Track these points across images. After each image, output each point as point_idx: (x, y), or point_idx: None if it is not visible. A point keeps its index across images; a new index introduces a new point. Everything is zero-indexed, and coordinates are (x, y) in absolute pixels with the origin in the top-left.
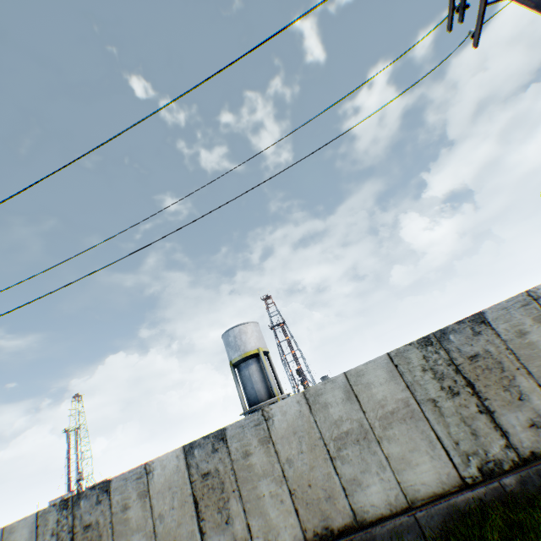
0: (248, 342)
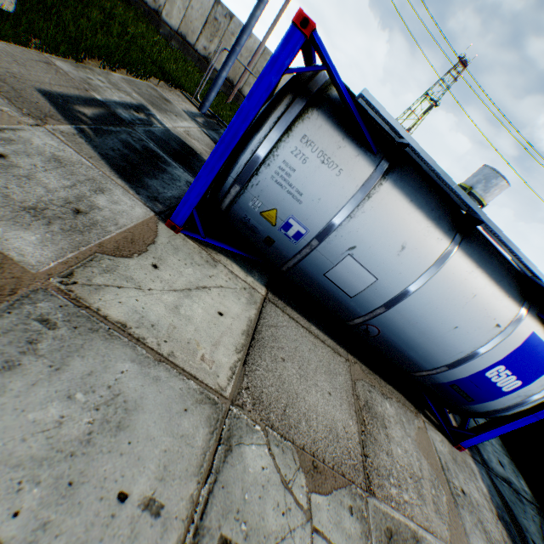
0: (492, 196)
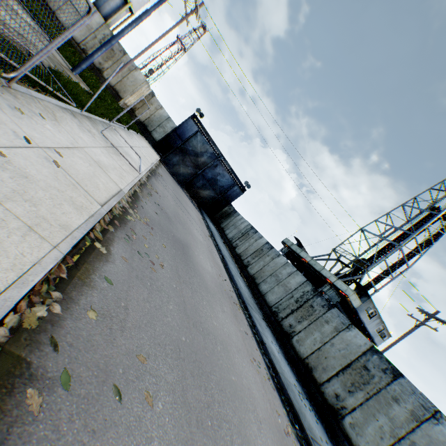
0: None
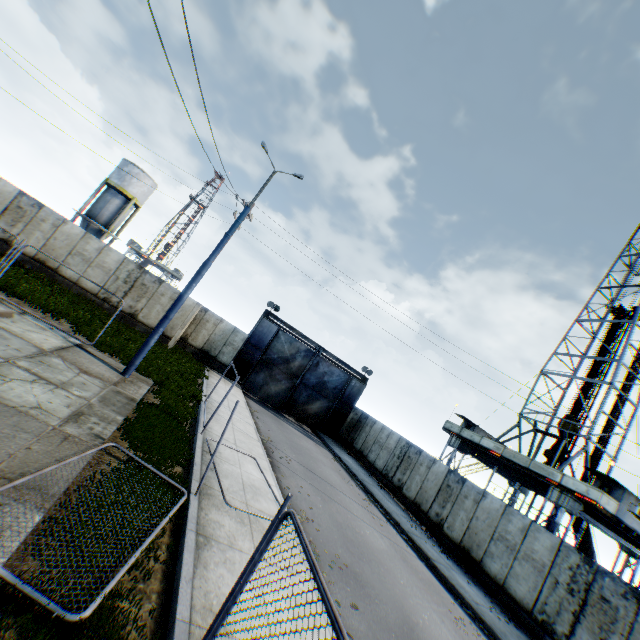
0: (134, 187)
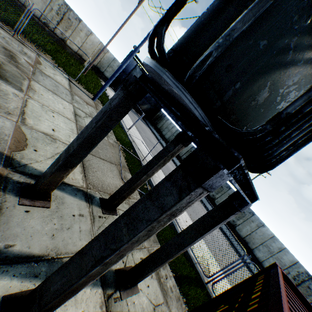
0: None
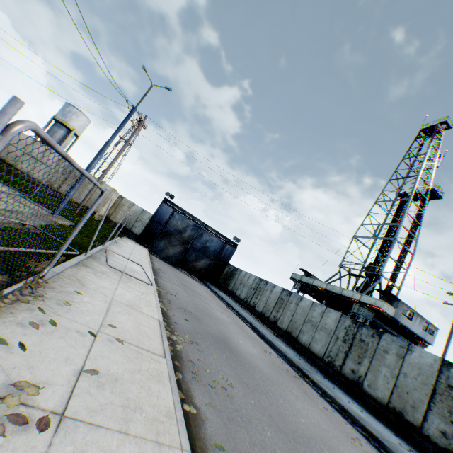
0: (74, 121)
